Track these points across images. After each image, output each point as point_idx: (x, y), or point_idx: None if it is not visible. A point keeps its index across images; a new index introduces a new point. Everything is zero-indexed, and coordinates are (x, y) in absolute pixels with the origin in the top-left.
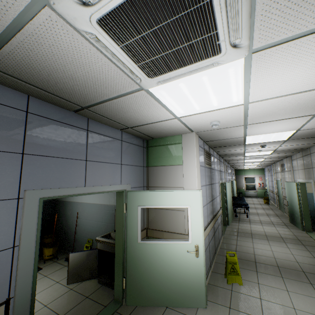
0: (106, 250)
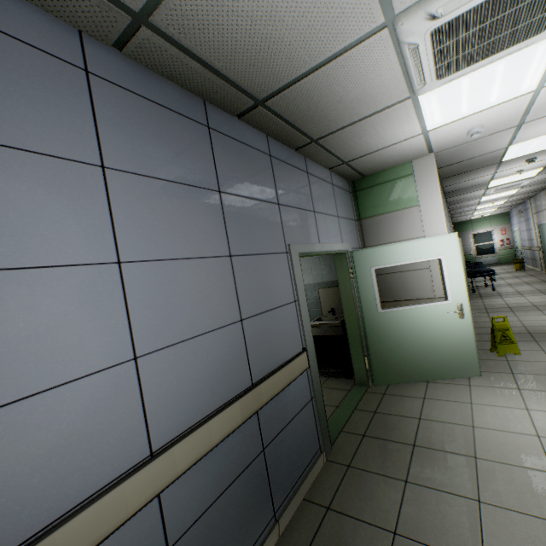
0: (326, 334)
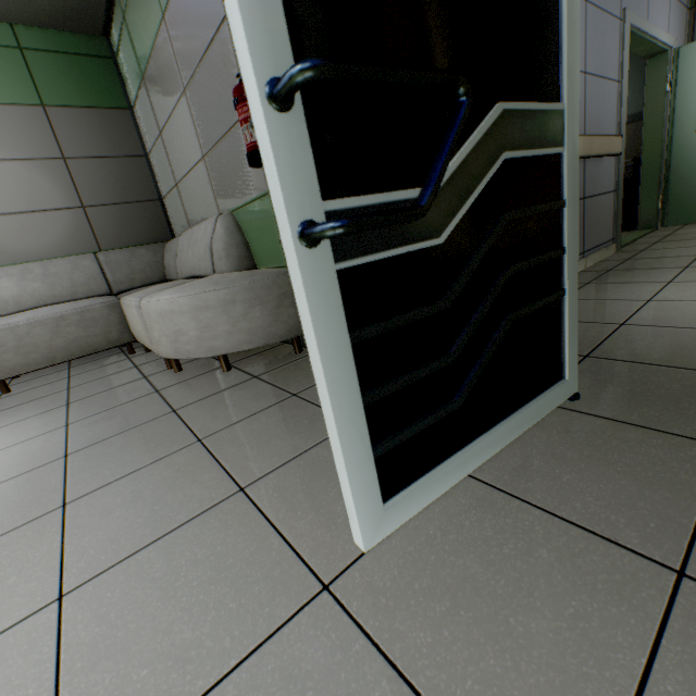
0: None
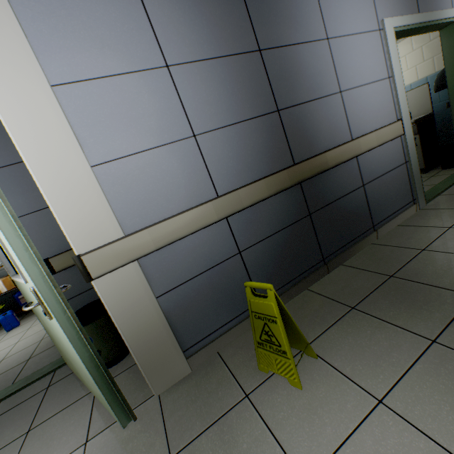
0: None
